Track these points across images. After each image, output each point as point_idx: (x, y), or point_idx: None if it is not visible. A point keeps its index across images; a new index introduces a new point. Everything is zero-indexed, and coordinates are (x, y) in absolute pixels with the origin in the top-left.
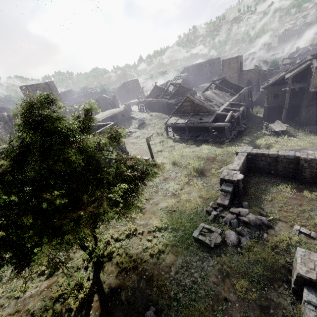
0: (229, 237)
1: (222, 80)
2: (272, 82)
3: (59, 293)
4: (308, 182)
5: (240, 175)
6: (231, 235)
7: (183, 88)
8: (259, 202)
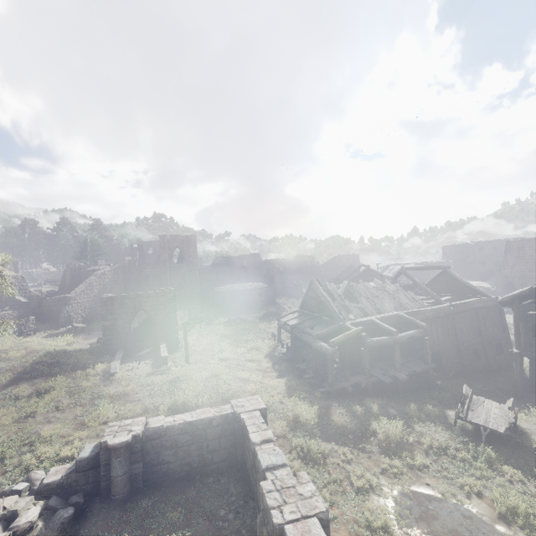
0: None
1: (442, 273)
2: (521, 291)
3: None
4: None
5: (125, 437)
6: None
7: (376, 274)
8: None
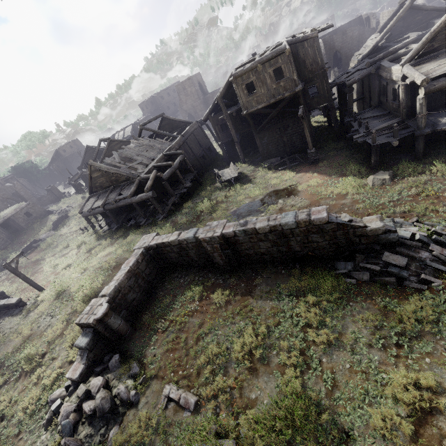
0: None
1: (162, 119)
2: (209, 109)
3: None
4: (227, 270)
5: (104, 306)
6: None
7: (118, 143)
8: (148, 340)
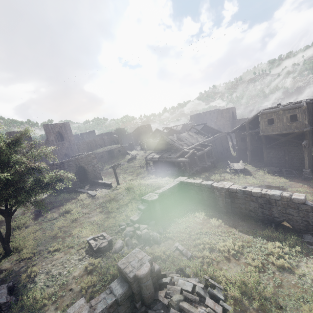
0: (115, 244)
1: (204, 126)
2: (237, 127)
3: None
4: (223, 211)
5: (156, 196)
6: (117, 243)
7: (174, 131)
8: (169, 223)
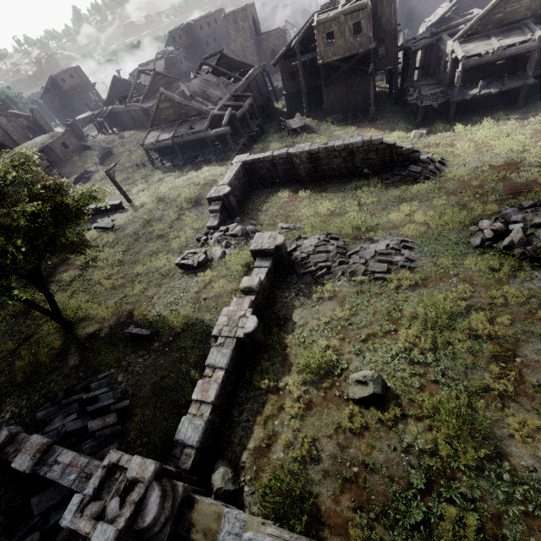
0: (214, 253)
1: (220, 57)
2: (281, 54)
3: (26, 360)
4: (306, 181)
5: (228, 188)
6: (217, 251)
7: (163, 77)
8: (255, 215)
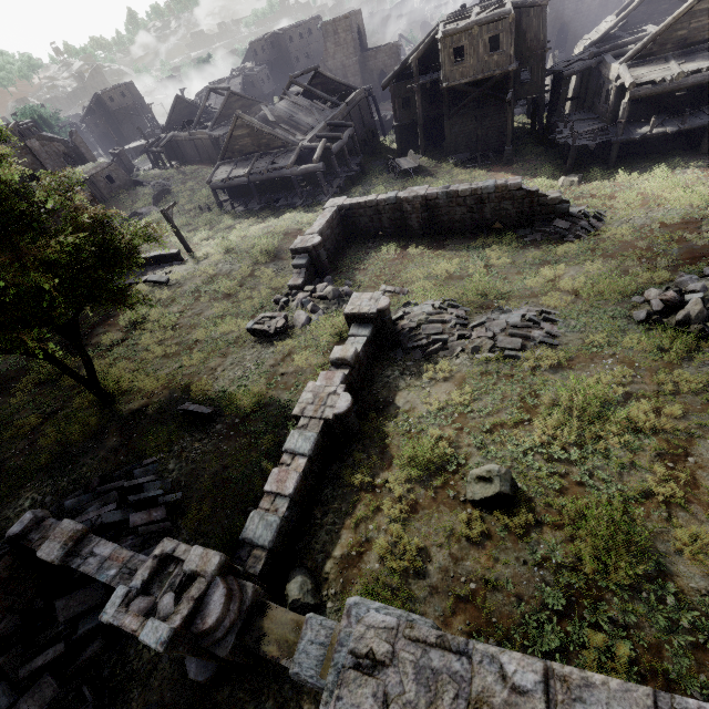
0: (297, 318)
1: (315, 75)
2: (394, 73)
3: (52, 438)
4: (419, 235)
5: (318, 238)
6: (300, 316)
7: (240, 99)
8: (351, 274)
